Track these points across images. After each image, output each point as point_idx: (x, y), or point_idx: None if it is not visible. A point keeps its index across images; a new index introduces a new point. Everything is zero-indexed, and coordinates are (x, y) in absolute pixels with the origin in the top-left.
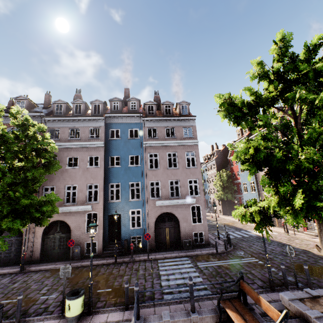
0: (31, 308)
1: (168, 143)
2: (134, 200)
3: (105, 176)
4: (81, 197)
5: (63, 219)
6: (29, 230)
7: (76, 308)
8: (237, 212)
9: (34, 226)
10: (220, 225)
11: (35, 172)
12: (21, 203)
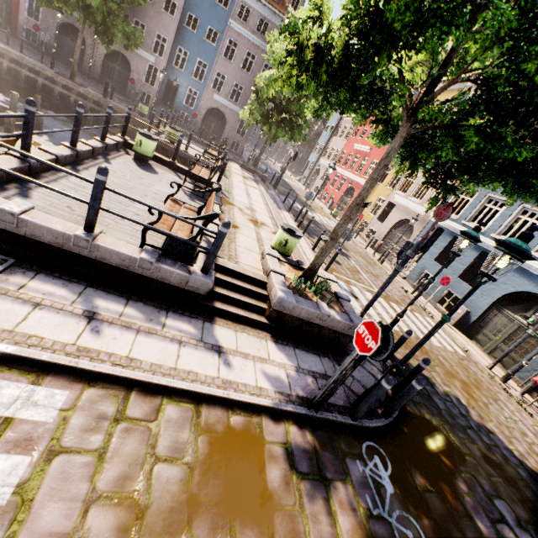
0: (113, 100)
1: (254, 39)
2: (196, 79)
3: (176, 35)
4: (148, 42)
5: (126, 55)
6: (92, 45)
7: (145, 111)
8: (242, 112)
9: (97, 44)
10: (270, 167)
11: (129, 0)
12: (128, 28)
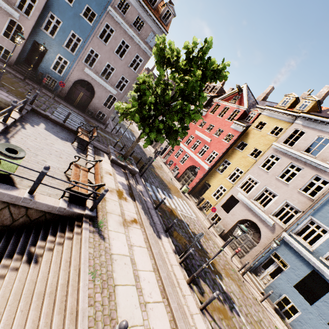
0: None
1: (130, 31)
2: (68, 49)
3: None
4: None
5: None
6: None
7: None
8: (117, 104)
9: None
10: (126, 127)
11: None
12: None
